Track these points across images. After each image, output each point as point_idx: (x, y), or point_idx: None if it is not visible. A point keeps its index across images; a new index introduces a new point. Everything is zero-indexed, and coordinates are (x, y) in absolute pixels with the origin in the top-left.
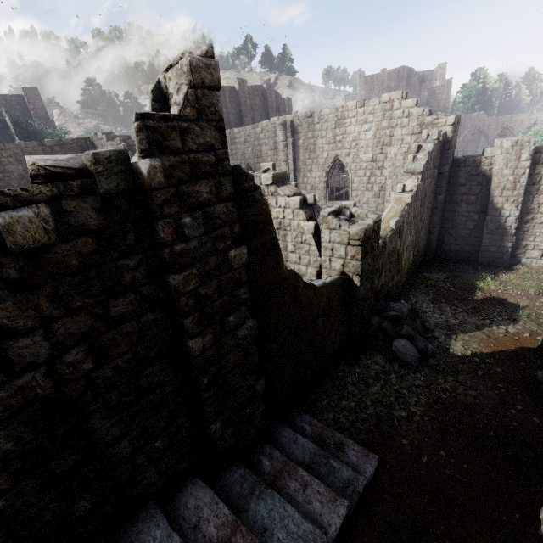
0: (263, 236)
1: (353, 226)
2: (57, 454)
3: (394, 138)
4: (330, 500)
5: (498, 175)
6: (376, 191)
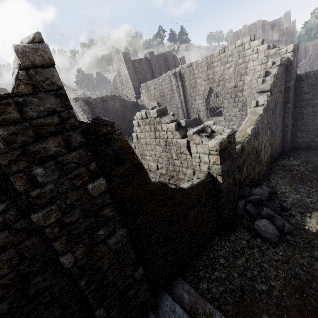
0: (126, 164)
1: (210, 141)
2: None
3: (249, 69)
4: None
5: None
6: (240, 107)
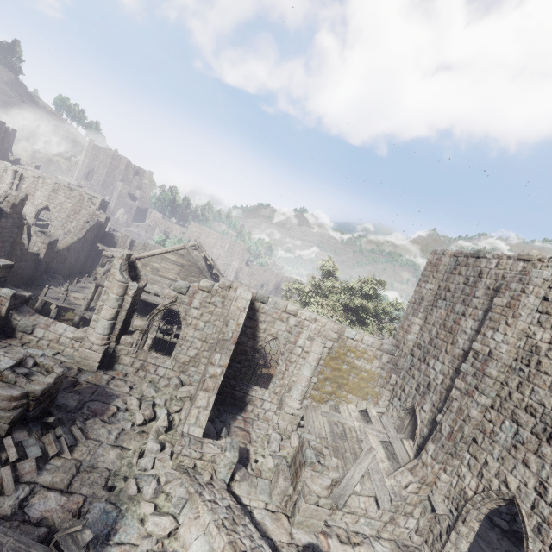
0: (20, 229)
1: (47, 238)
2: None
3: (82, 213)
4: None
5: (119, 244)
6: (66, 231)
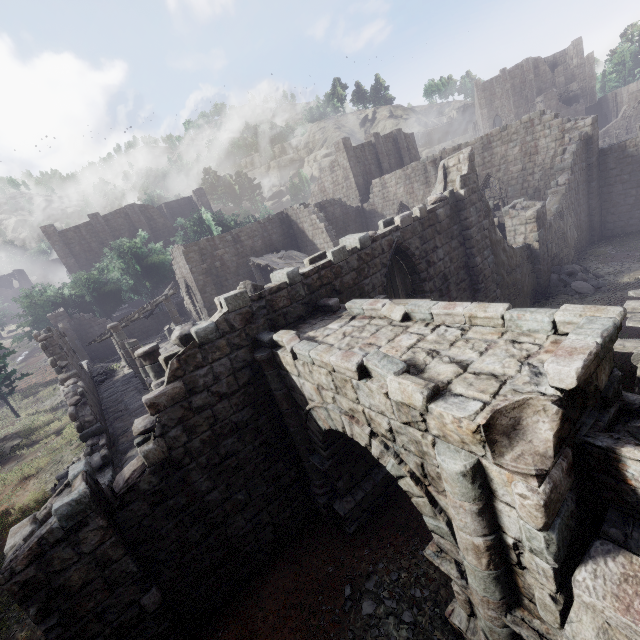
0: (488, 218)
1: (528, 211)
2: (444, 295)
3: (540, 147)
4: None
5: None
6: (530, 194)
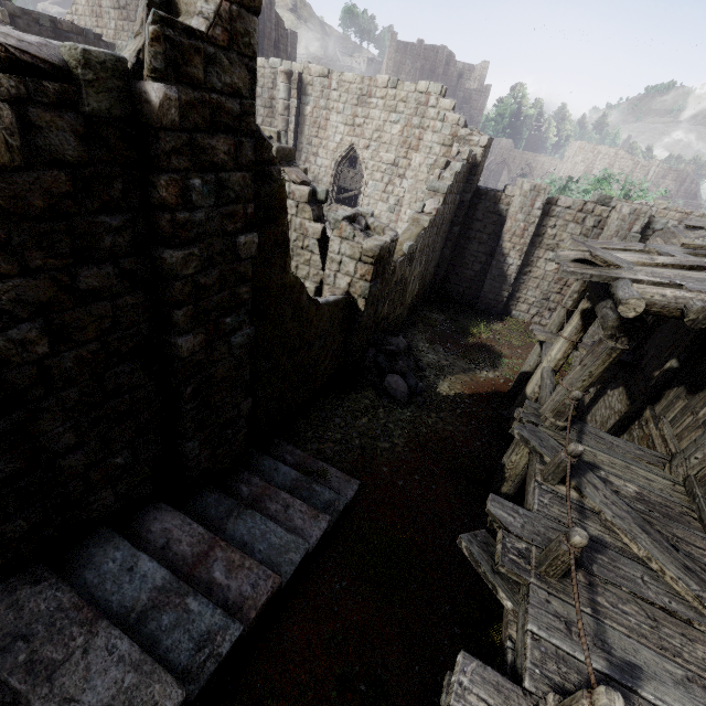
0: (274, 227)
1: (369, 240)
2: None
3: (423, 143)
4: (312, 517)
5: (512, 218)
6: (391, 204)
